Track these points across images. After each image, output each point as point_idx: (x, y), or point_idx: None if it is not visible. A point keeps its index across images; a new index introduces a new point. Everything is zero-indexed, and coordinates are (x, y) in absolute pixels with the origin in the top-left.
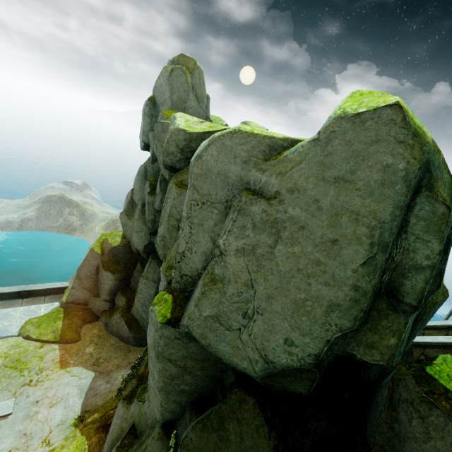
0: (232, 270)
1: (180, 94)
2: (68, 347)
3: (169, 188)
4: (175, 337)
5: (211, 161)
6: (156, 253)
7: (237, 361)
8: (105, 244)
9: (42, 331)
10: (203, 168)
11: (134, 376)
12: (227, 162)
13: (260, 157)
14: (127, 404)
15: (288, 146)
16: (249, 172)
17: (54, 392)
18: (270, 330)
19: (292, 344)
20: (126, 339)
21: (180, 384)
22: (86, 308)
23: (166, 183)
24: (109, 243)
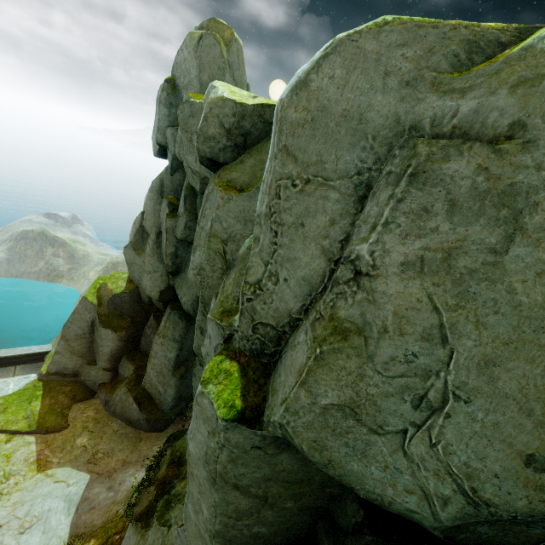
0: (393, 308)
1: (212, 72)
2: (50, 438)
3: (207, 194)
4: (252, 446)
5: (329, 90)
6: (176, 302)
7: (393, 497)
8: (103, 291)
9: (10, 417)
10: (311, 107)
11: (151, 482)
12: (367, 87)
13: (445, 68)
14: (142, 529)
15: (512, 40)
16: (419, 104)
17: (27, 509)
18: (489, 436)
19: (544, 466)
20: (136, 422)
21: (252, 525)
22: (76, 381)
23: (193, 201)
24: (109, 289)
